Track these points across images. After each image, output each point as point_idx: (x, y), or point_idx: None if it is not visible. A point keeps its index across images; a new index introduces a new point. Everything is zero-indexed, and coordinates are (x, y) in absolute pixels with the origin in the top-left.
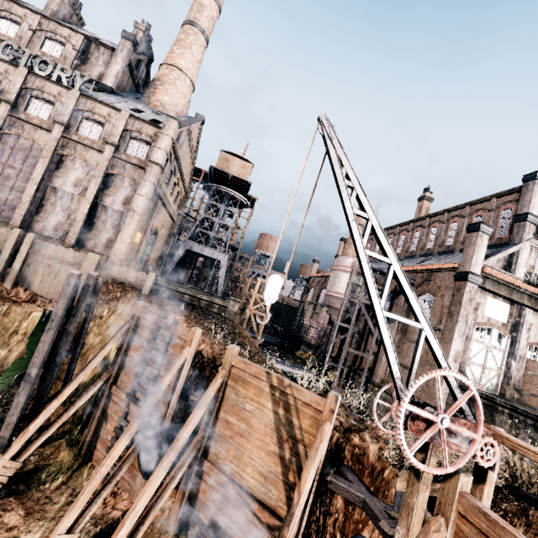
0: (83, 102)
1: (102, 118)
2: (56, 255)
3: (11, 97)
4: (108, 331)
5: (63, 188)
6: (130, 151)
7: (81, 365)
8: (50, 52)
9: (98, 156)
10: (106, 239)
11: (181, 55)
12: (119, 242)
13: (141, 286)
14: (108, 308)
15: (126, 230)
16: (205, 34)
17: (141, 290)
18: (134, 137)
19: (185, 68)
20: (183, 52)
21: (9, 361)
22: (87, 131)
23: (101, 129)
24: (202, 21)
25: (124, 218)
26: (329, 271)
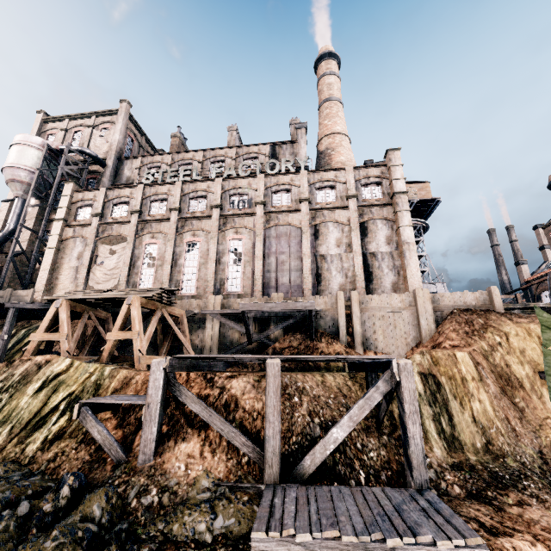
0: (311, 177)
1: (330, 183)
2: (383, 305)
3: (260, 199)
4: (527, 358)
5: (329, 253)
6: (366, 197)
7: (545, 405)
8: (250, 168)
9: (344, 213)
10: (390, 284)
11: (335, 124)
12: (411, 278)
13: (488, 306)
14: (496, 334)
15: (411, 264)
16: (341, 101)
17: (492, 310)
18: (364, 184)
19: (341, 131)
20: (334, 121)
21: (490, 413)
22: (322, 199)
23: (332, 191)
24: (335, 94)
25: (403, 254)
26: (546, 266)
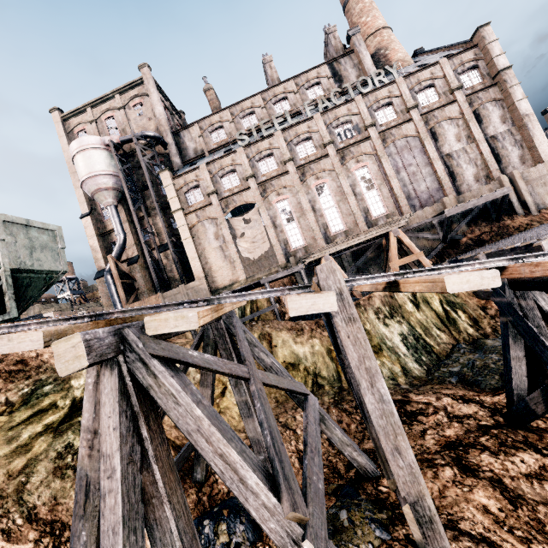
0: (407, 82)
1: (428, 82)
2: (541, 174)
3: (368, 121)
4: None
5: (452, 150)
6: (466, 86)
7: None
8: (315, 96)
9: (454, 107)
10: (517, 159)
11: (374, 18)
12: (540, 146)
13: None
14: None
15: (536, 134)
16: None
17: None
18: (461, 72)
19: (384, 24)
20: (373, 15)
21: None
22: (425, 101)
23: (432, 90)
24: None
25: (525, 127)
26: None
